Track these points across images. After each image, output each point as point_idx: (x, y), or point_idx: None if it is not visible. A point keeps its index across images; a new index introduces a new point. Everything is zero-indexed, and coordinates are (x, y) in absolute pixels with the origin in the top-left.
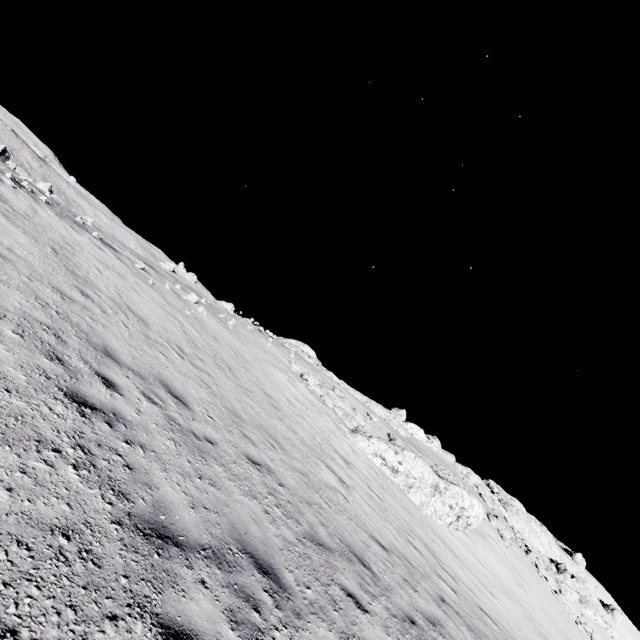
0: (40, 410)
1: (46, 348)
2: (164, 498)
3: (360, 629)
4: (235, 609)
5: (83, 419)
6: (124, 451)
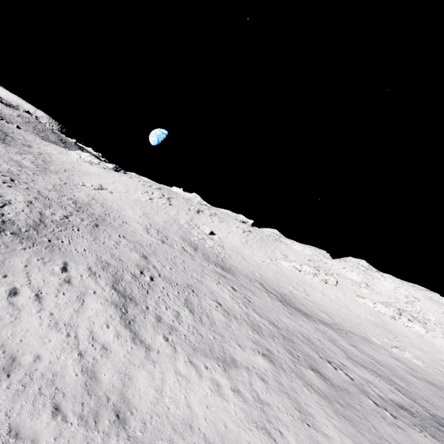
0: None
1: None
2: None
3: None
4: None
5: None
6: None
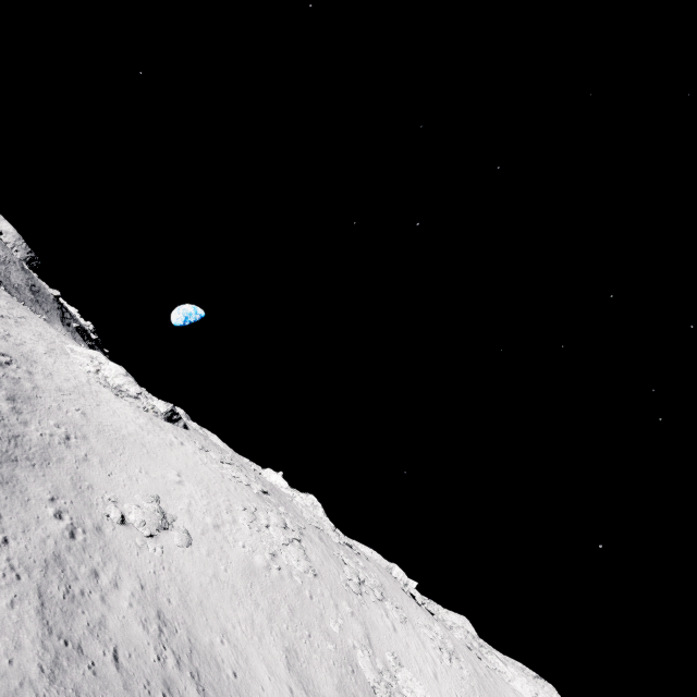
0: None
1: None
2: None
3: None
4: None
5: None
6: None
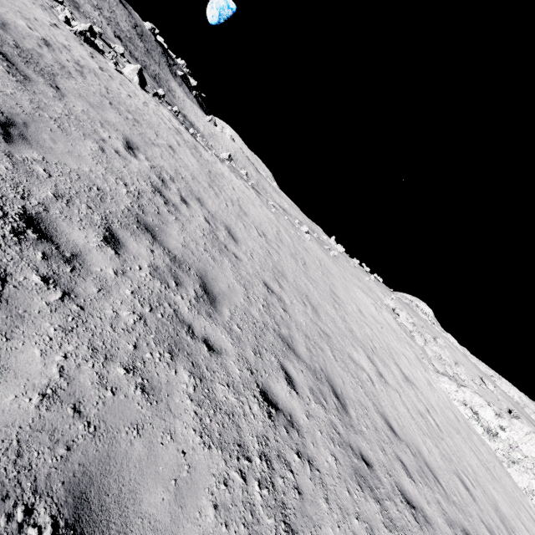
0: (132, 177)
1: (160, 176)
2: (167, 230)
3: (270, 379)
4: (161, 270)
5: (152, 192)
6: (163, 210)
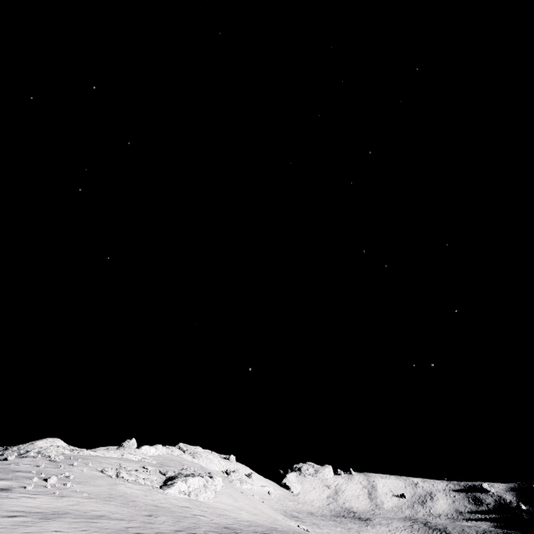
0: None
1: None
2: None
3: None
4: None
5: None
6: None
